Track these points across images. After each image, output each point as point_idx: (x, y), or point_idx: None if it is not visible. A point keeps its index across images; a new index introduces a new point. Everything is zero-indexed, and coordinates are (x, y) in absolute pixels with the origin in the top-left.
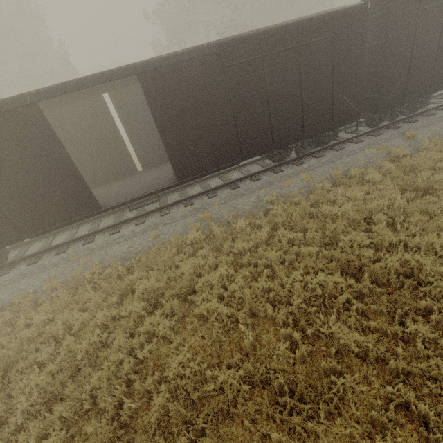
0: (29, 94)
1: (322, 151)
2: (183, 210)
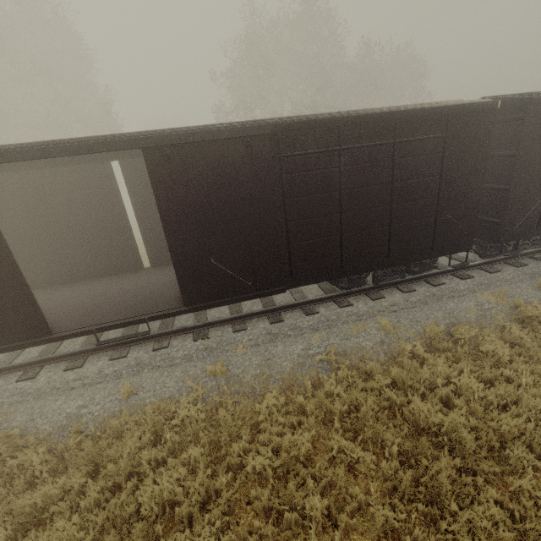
0: None
1: (412, 282)
2: (189, 345)
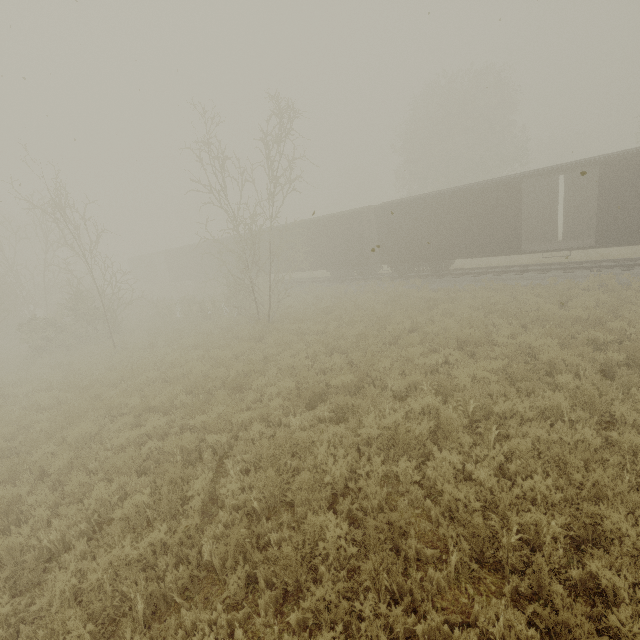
0: (519, 175)
1: None
2: (587, 273)
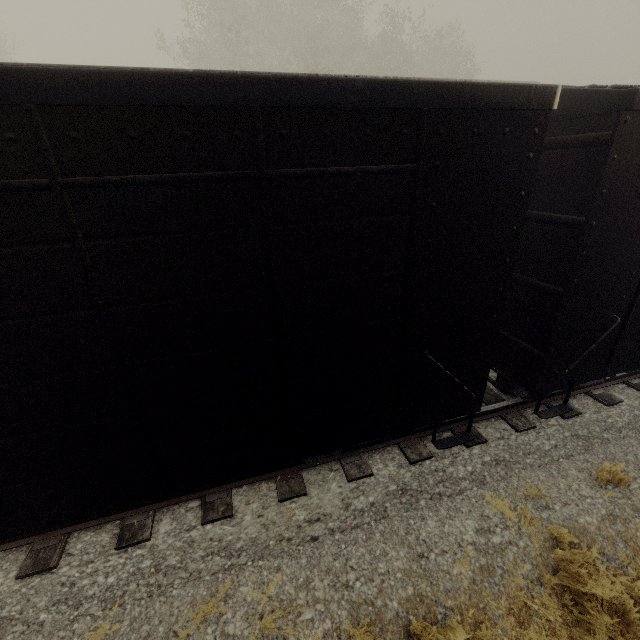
0: None
1: (373, 448)
2: None
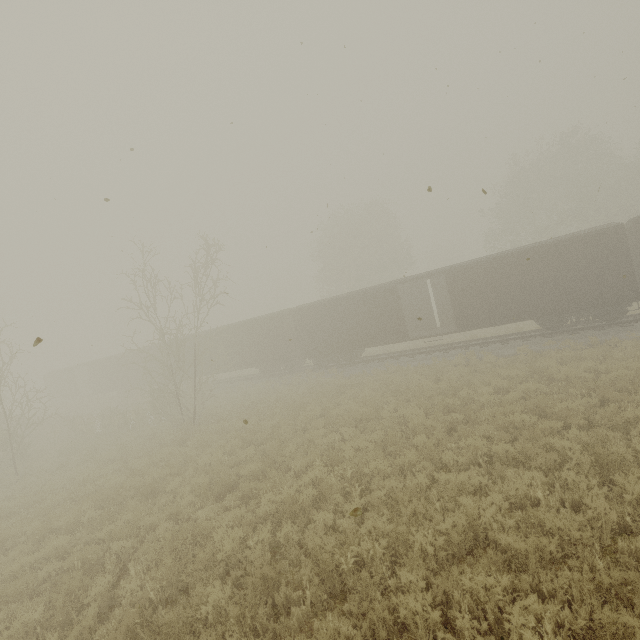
0: (395, 282)
1: (607, 326)
2: (459, 351)
